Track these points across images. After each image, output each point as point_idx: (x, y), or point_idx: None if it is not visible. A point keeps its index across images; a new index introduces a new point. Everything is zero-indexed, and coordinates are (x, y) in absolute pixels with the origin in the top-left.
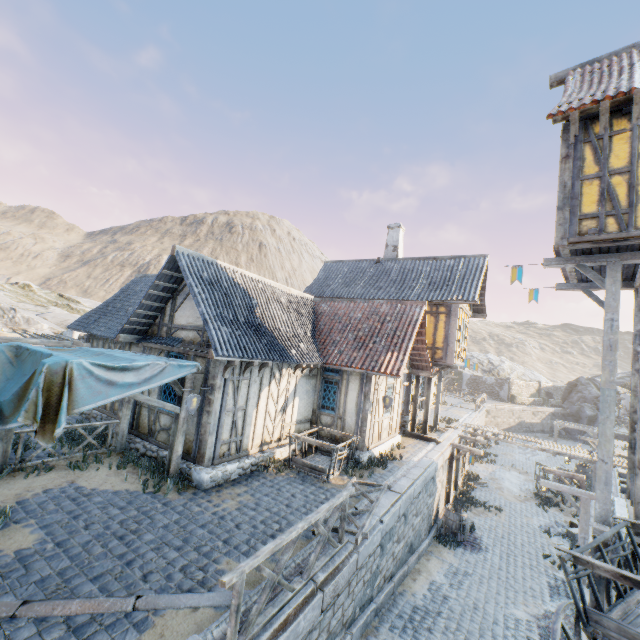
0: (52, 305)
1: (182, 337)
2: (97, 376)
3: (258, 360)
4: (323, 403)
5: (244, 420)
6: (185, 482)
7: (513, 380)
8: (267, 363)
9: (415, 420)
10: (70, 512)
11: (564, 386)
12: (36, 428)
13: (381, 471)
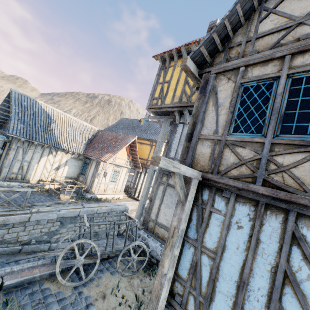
0: None
1: None
2: None
3: (37, 142)
4: (82, 172)
5: (28, 167)
6: None
7: None
8: (44, 145)
9: (136, 191)
10: None
11: None
12: None
13: (93, 202)
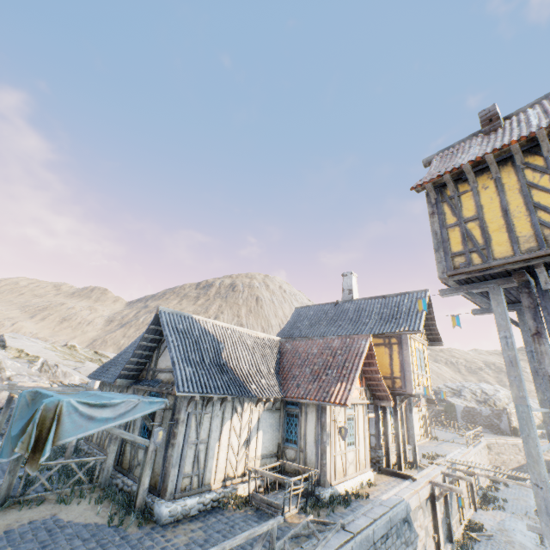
0: (88, 360)
1: (162, 378)
2: (81, 412)
3: (217, 395)
4: (287, 436)
5: (206, 453)
6: (146, 515)
7: (510, 410)
8: (227, 397)
9: (388, 454)
10: (42, 542)
11: None
12: (26, 457)
13: (343, 510)
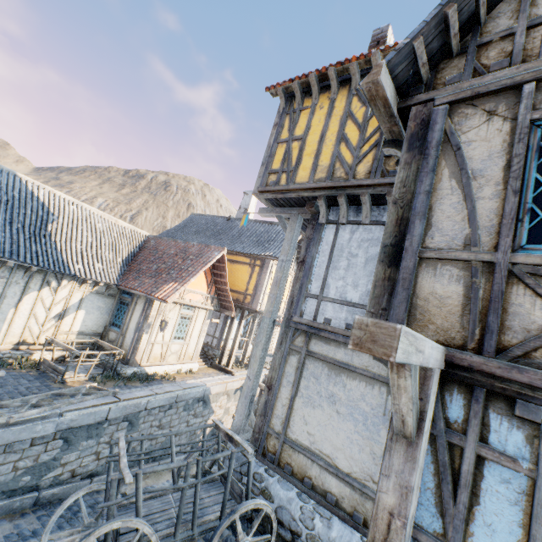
0: None
1: None
2: None
3: (15, 261)
4: (114, 321)
5: None
6: None
7: None
8: (31, 267)
9: (223, 354)
10: None
11: None
12: None
13: (138, 384)
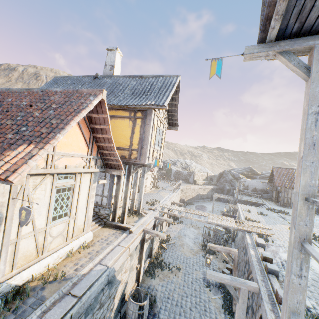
0: None
1: None
2: None
3: None
4: None
5: None
6: None
7: (196, 173)
8: None
9: (115, 212)
10: None
11: (218, 175)
12: None
13: None
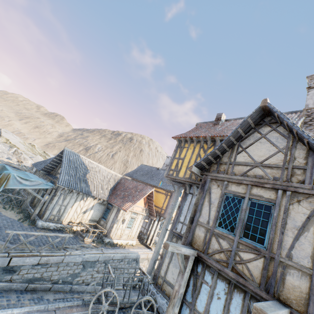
0: (39, 154)
1: (58, 176)
2: (17, 179)
3: (75, 190)
4: (103, 216)
5: (64, 210)
6: (32, 222)
7: None
8: (80, 192)
9: (148, 238)
10: None
11: None
12: None
13: (110, 247)
